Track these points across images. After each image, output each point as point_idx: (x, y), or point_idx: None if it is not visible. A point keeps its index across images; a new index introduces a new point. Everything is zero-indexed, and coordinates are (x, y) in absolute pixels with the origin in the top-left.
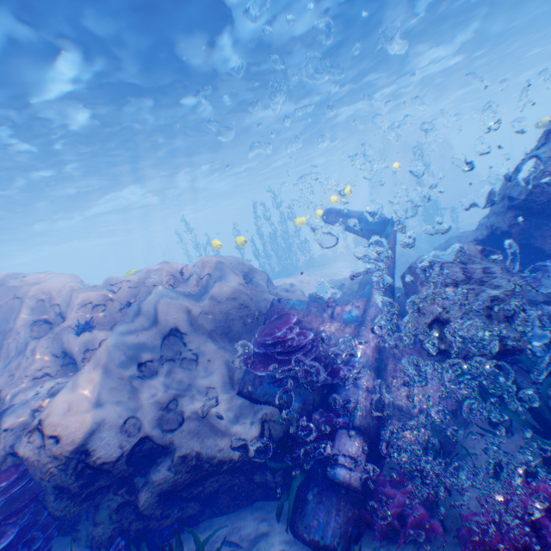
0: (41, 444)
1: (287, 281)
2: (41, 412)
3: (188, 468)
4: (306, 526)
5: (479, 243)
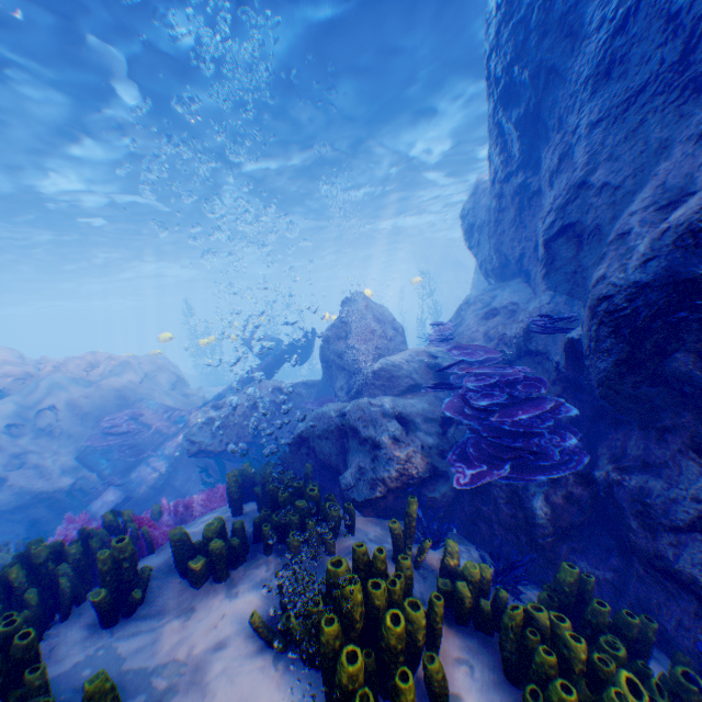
0: None
1: None
2: None
3: (14, 495)
4: None
5: (325, 381)
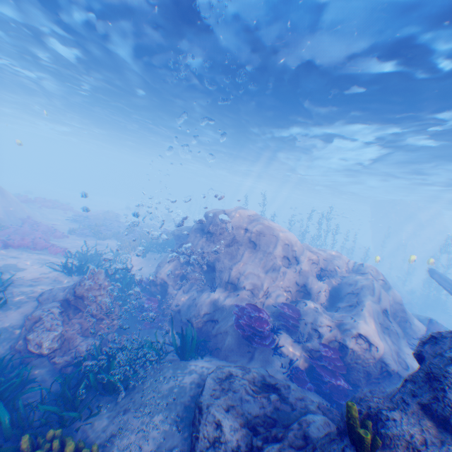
0: (363, 346)
1: None
2: (352, 327)
3: None
4: None
5: None
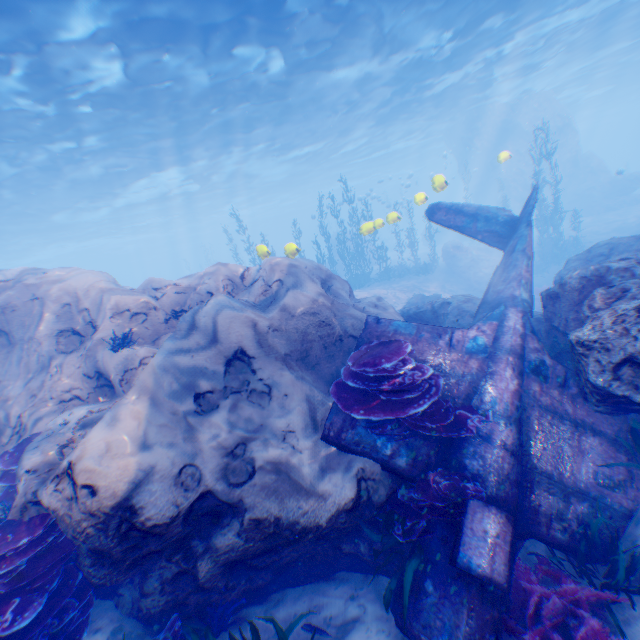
0: (72, 495)
1: (361, 296)
2: (71, 452)
3: (262, 535)
4: (424, 626)
5: None
